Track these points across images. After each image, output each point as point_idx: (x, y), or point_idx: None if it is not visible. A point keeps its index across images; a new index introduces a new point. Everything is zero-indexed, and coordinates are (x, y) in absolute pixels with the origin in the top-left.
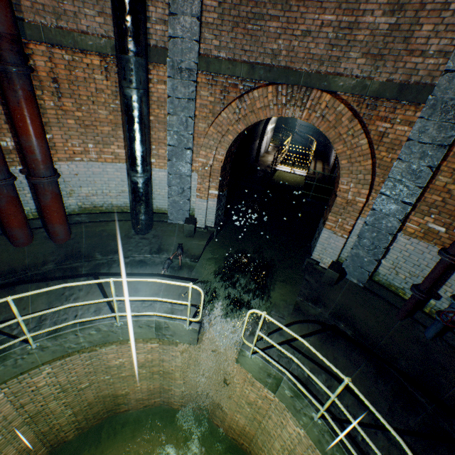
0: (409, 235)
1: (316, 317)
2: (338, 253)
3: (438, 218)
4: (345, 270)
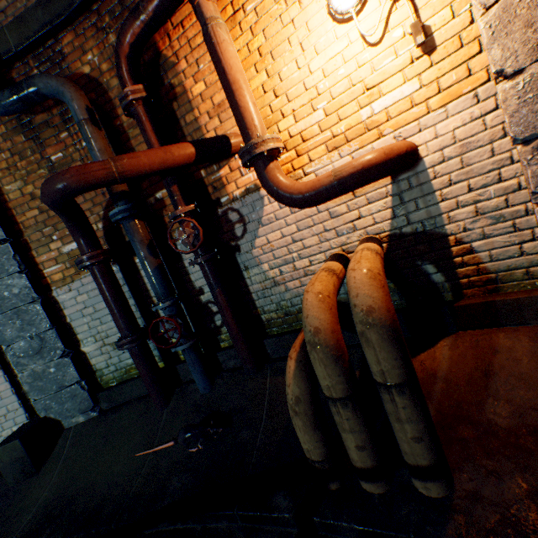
0: (65, 284)
1: None
2: (17, 403)
3: (62, 234)
4: (52, 418)
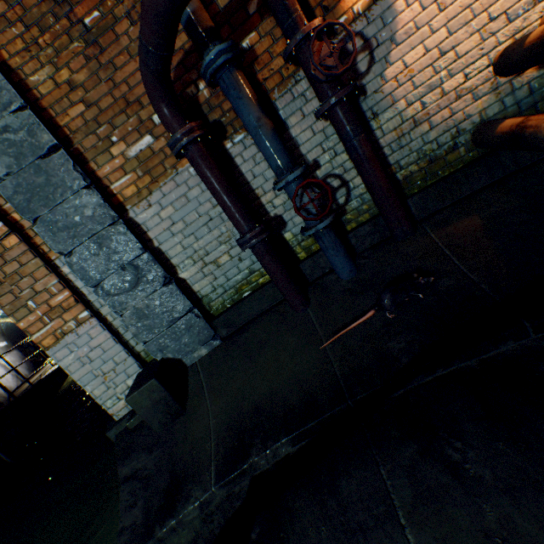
0: (141, 199)
1: (202, 542)
2: (123, 352)
3: (123, 133)
4: (170, 358)
